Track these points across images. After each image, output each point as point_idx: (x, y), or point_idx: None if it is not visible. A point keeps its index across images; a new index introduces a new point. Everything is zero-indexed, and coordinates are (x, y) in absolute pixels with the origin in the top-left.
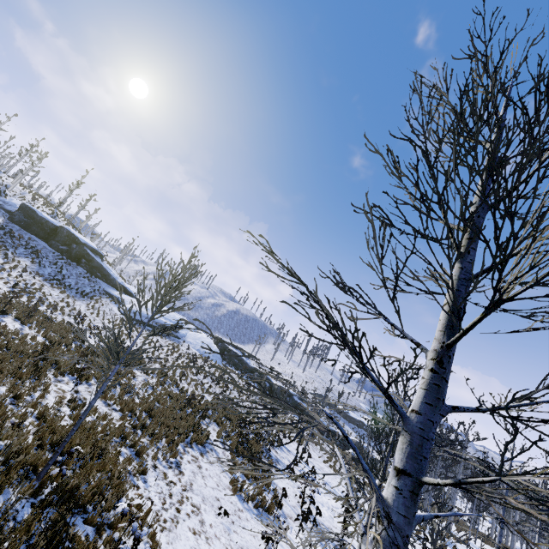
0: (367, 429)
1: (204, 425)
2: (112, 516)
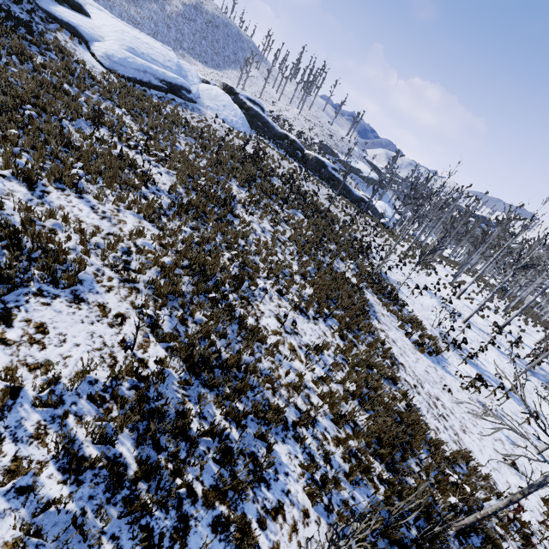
0: (365, 178)
1: (339, 270)
2: (505, 514)
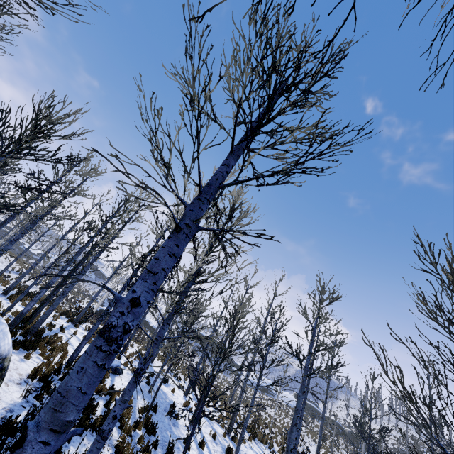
0: None
1: (303, 435)
2: None
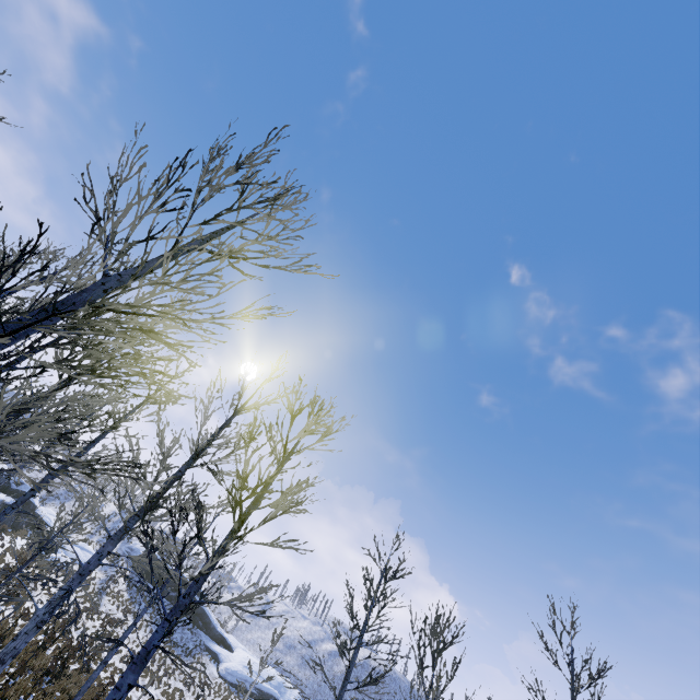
0: None
1: None
2: None
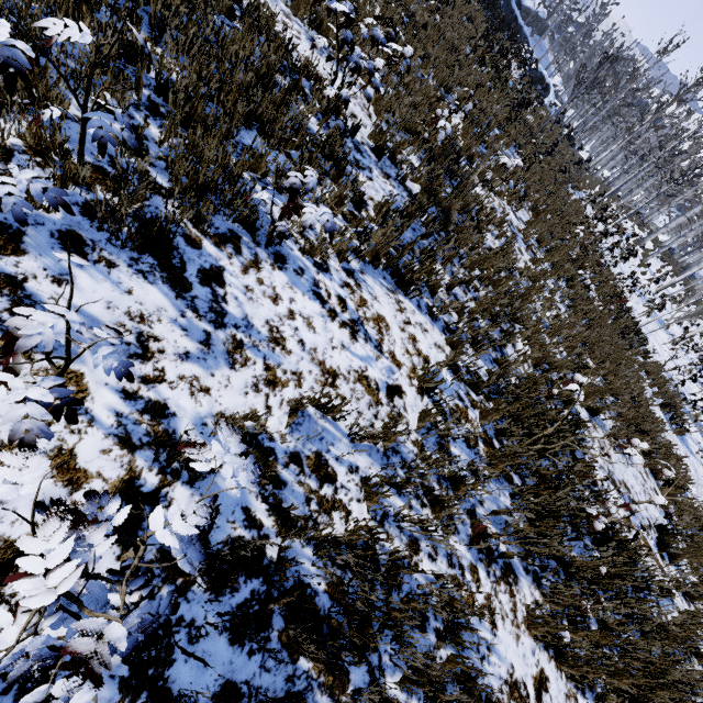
0: (530, 13)
1: (588, 293)
2: None
